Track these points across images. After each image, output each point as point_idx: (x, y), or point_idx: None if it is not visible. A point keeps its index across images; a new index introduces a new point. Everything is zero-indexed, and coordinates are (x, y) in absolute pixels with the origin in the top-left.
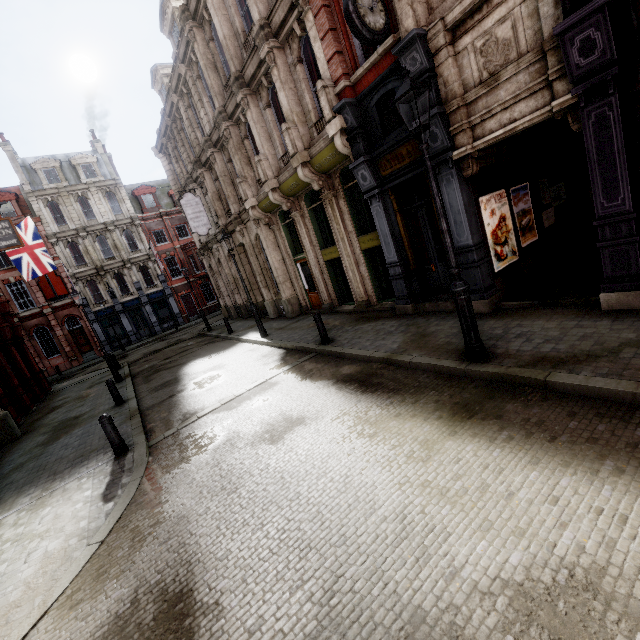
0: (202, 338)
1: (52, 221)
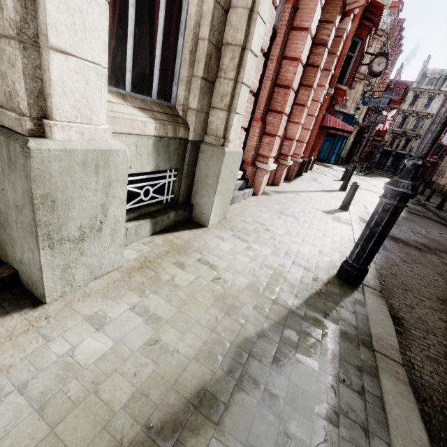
0: None
1: (408, 103)
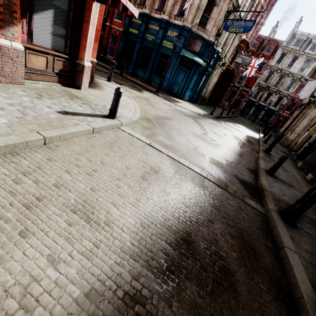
0: (257, 129)
1: (276, 60)
